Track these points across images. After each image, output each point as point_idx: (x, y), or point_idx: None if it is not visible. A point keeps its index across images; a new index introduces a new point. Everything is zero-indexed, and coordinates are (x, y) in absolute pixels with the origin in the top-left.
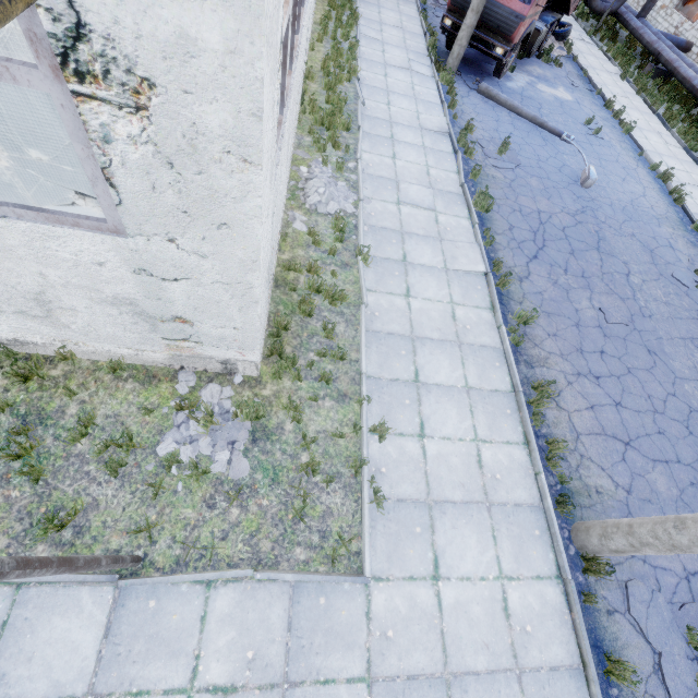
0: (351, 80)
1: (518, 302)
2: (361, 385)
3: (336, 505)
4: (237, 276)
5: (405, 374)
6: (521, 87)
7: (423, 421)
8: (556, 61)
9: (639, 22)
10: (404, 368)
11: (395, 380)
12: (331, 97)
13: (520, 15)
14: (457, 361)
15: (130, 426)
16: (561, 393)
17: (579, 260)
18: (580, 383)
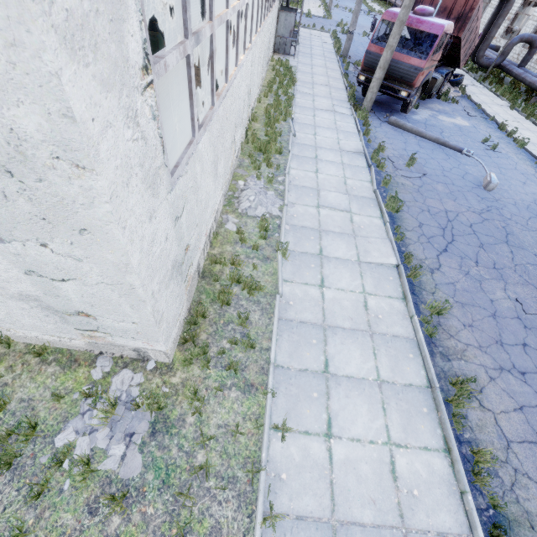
0: (287, 120)
1: (430, 292)
2: (268, 375)
3: (226, 519)
4: (116, 277)
5: (314, 364)
6: (425, 119)
7: (331, 418)
8: (453, 100)
9: (520, 69)
10: (313, 357)
11: (304, 370)
12: (268, 131)
13: (418, 68)
14: (368, 351)
15: (39, 412)
16: (483, 390)
17: (489, 252)
18: (504, 379)
